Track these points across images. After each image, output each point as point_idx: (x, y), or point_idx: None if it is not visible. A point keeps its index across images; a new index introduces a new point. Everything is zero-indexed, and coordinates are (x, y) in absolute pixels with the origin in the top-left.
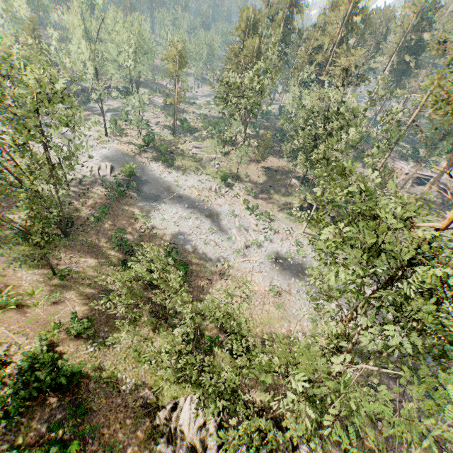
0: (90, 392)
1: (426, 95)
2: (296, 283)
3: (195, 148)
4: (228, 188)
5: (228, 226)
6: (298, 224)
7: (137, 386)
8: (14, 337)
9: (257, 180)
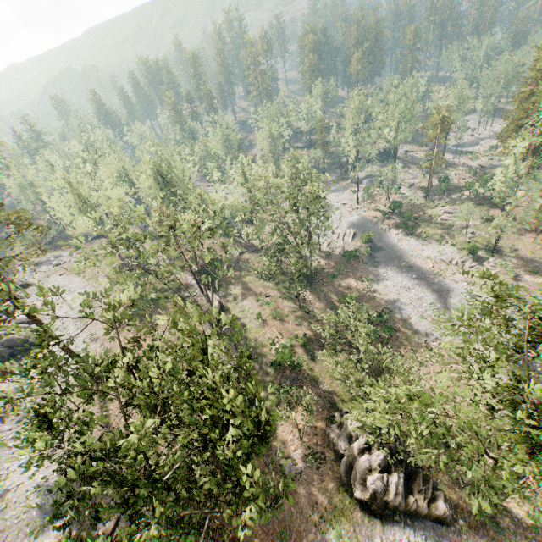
0: (304, 378)
1: None
2: None
3: (447, 213)
4: (475, 263)
5: (456, 306)
6: None
7: (329, 390)
8: (277, 334)
9: (528, 256)
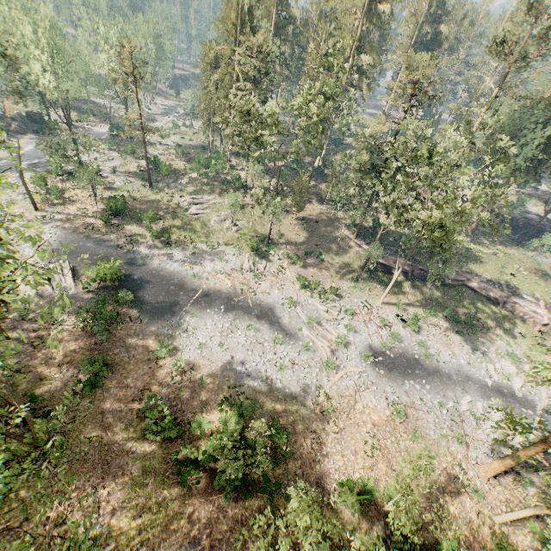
0: None
1: (486, 109)
2: (412, 387)
3: (193, 205)
4: (264, 261)
5: (294, 326)
6: (370, 293)
7: None
8: None
9: (296, 238)
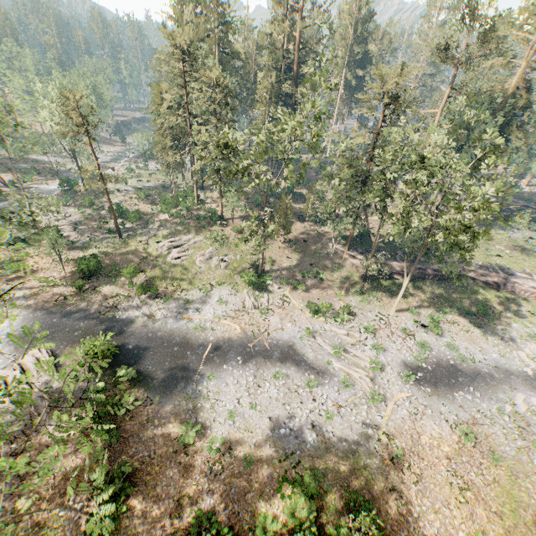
0: None
1: (440, 109)
2: (464, 399)
3: (172, 248)
4: (264, 293)
5: (321, 360)
6: (379, 303)
7: None
8: None
9: (288, 262)
